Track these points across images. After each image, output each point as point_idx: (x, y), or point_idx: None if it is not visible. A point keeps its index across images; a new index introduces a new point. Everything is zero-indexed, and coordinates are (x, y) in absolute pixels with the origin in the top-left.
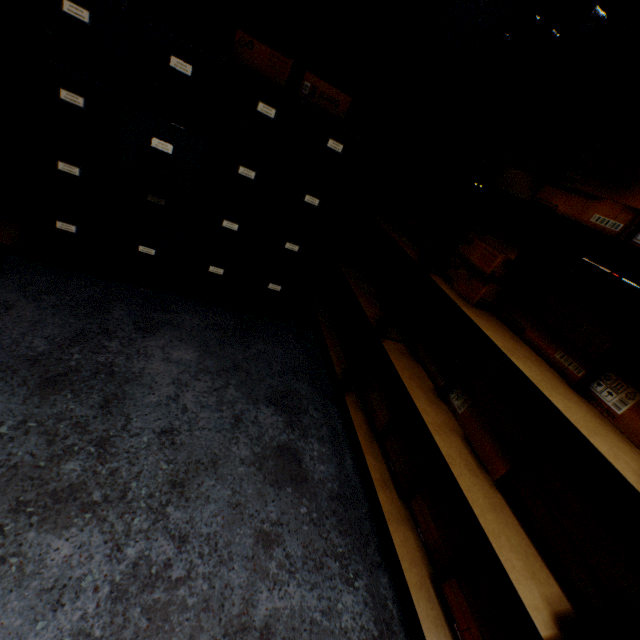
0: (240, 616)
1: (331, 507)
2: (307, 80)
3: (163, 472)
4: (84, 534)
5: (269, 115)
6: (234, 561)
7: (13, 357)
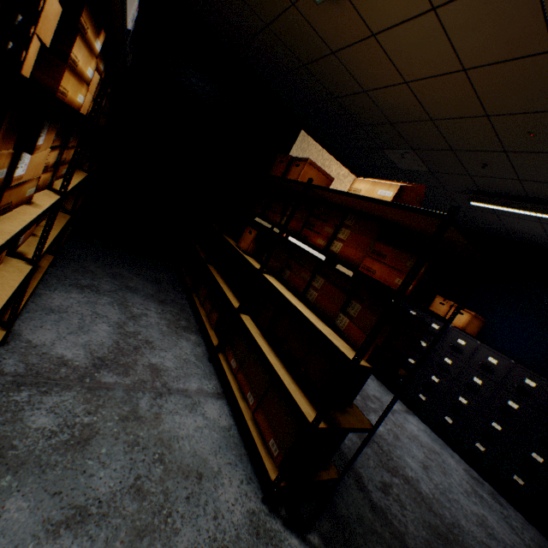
0: None
1: None
2: None
3: None
4: None
5: None
6: None
7: None
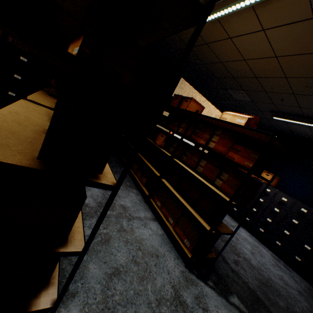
0: None
1: None
2: (10, 37)
3: None
4: None
5: None
6: None
7: None
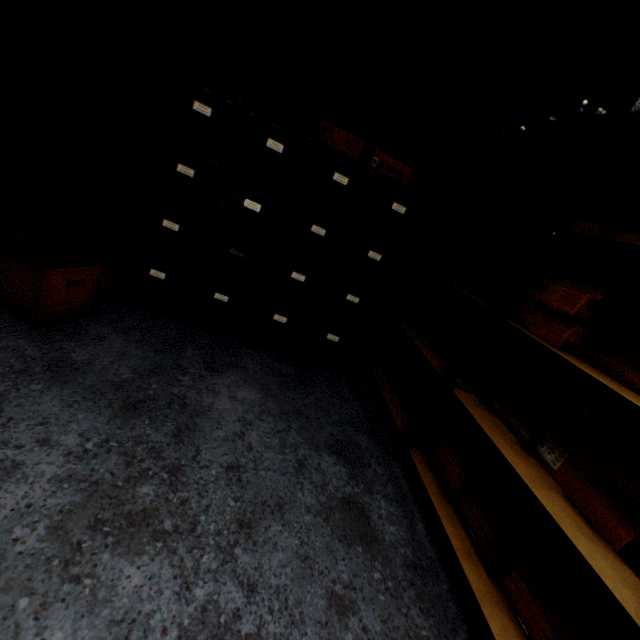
0: None
1: (407, 577)
2: (376, 156)
3: (230, 509)
4: (154, 564)
5: (342, 183)
6: (306, 624)
7: (102, 381)
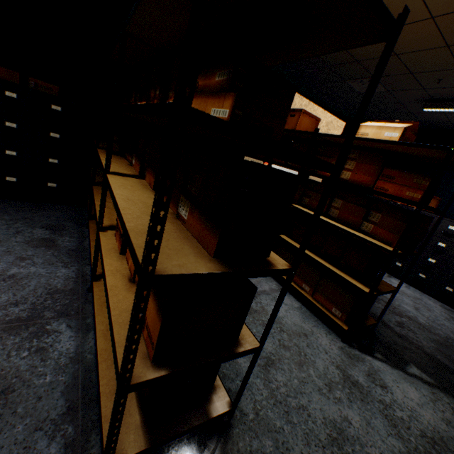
0: None
1: (68, 252)
2: (31, 81)
3: None
4: None
5: (14, 97)
6: (1, 263)
7: None
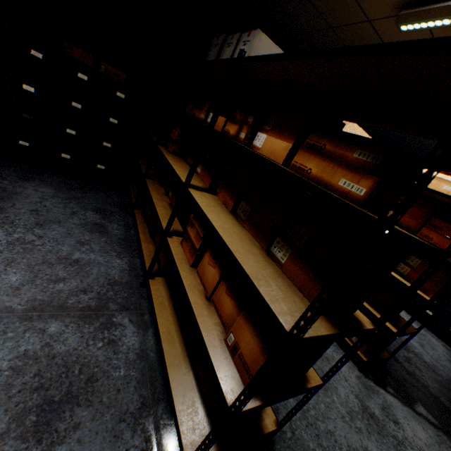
0: (66, 256)
1: (118, 241)
2: (103, 65)
3: (32, 220)
4: None
5: (85, 79)
6: (65, 245)
7: None
